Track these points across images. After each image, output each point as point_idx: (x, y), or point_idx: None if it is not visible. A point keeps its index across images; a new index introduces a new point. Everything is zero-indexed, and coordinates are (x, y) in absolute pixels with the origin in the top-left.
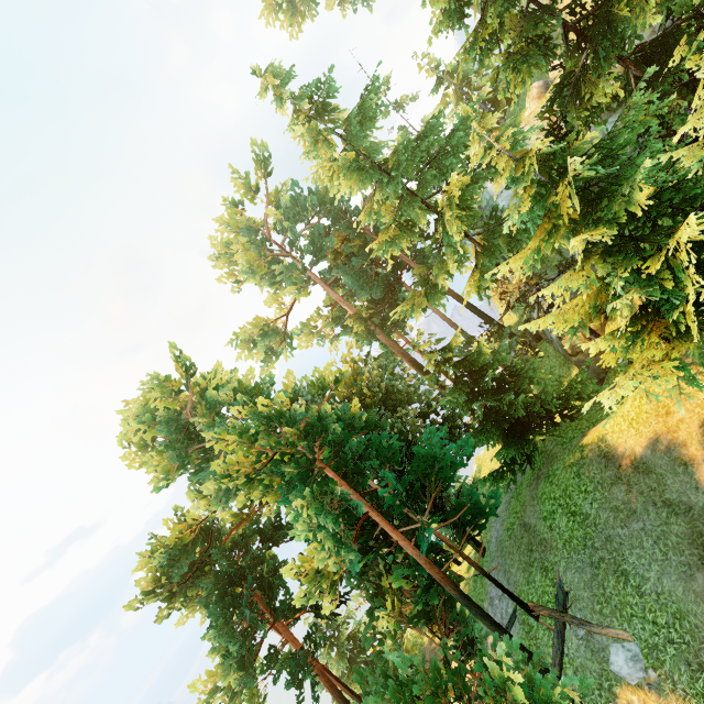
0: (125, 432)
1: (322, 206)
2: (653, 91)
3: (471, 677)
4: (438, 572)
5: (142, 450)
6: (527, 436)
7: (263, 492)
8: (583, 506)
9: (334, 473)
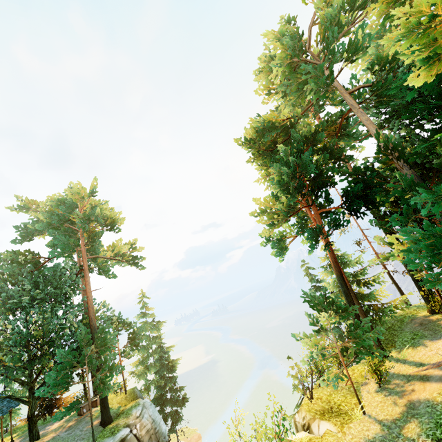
0: (261, 59)
1: None
2: None
3: None
4: None
5: (266, 75)
6: None
7: None
8: None
9: None
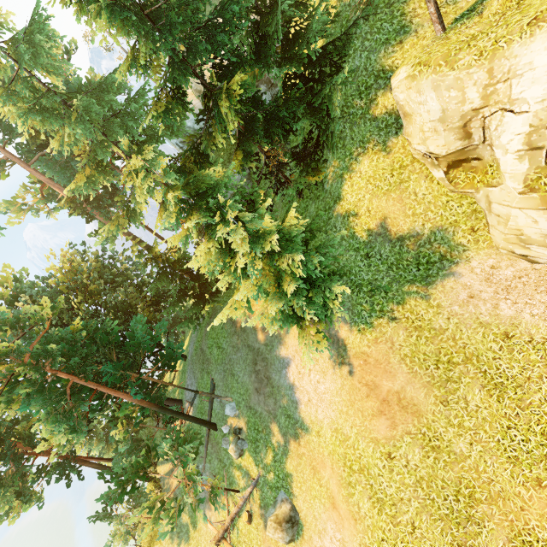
0: None
1: (1, 84)
2: (245, 148)
3: (179, 423)
4: (146, 403)
5: None
6: (203, 301)
7: (5, 407)
8: (223, 344)
9: (66, 374)
